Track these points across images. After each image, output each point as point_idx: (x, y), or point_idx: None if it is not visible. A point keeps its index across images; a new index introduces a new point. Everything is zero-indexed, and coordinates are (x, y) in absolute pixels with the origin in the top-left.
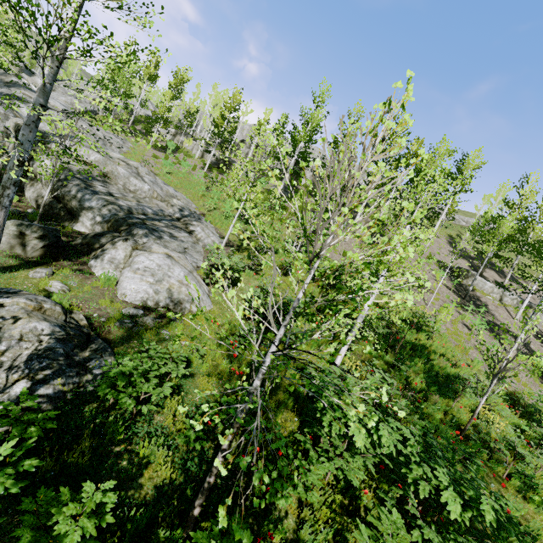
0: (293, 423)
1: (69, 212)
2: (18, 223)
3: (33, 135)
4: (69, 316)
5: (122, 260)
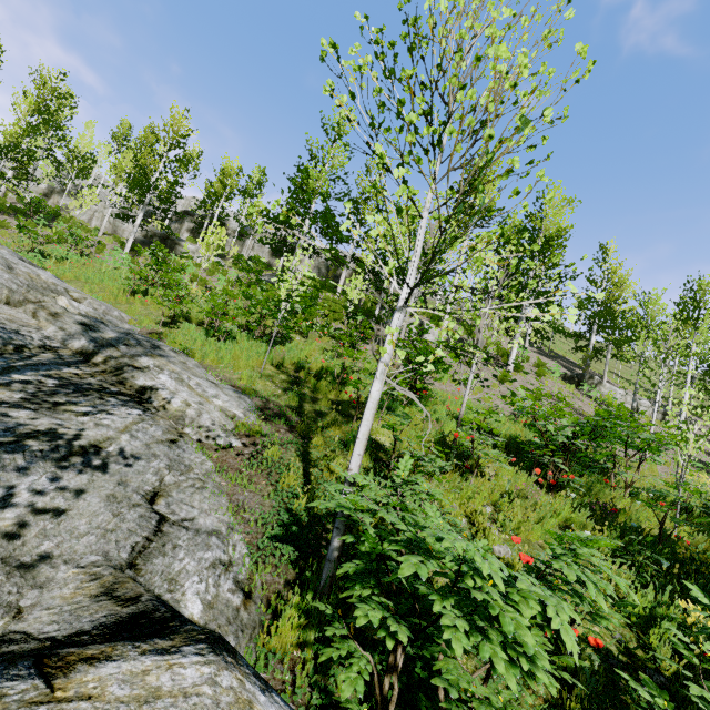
0: None
1: None
2: None
3: None
4: None
5: None
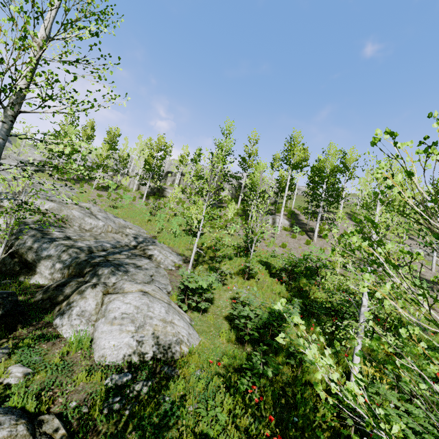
0: None
1: (26, 265)
2: None
3: None
4: (39, 433)
5: (93, 310)
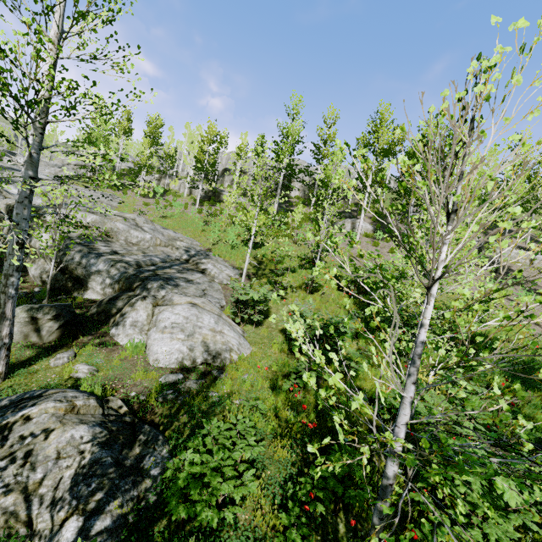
0: None
1: (77, 281)
2: (27, 308)
3: (28, 211)
4: (107, 407)
5: (145, 320)
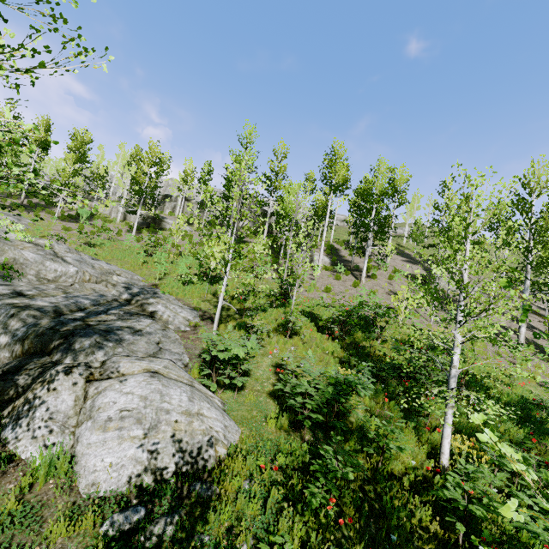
0: None
1: None
2: None
3: None
4: None
5: (71, 409)
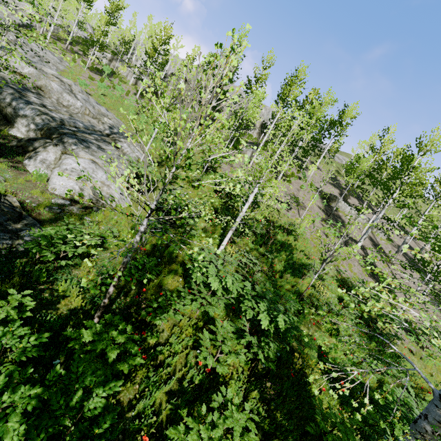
0: (181, 284)
1: (5, 118)
2: None
3: None
4: (4, 198)
5: (53, 161)
